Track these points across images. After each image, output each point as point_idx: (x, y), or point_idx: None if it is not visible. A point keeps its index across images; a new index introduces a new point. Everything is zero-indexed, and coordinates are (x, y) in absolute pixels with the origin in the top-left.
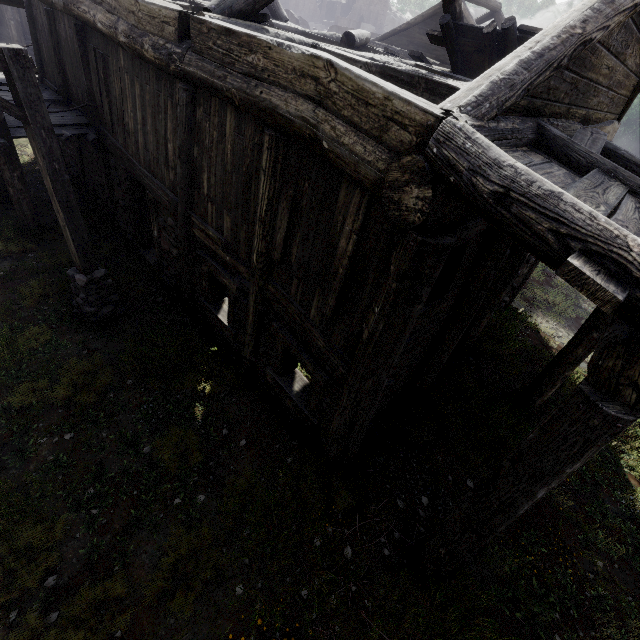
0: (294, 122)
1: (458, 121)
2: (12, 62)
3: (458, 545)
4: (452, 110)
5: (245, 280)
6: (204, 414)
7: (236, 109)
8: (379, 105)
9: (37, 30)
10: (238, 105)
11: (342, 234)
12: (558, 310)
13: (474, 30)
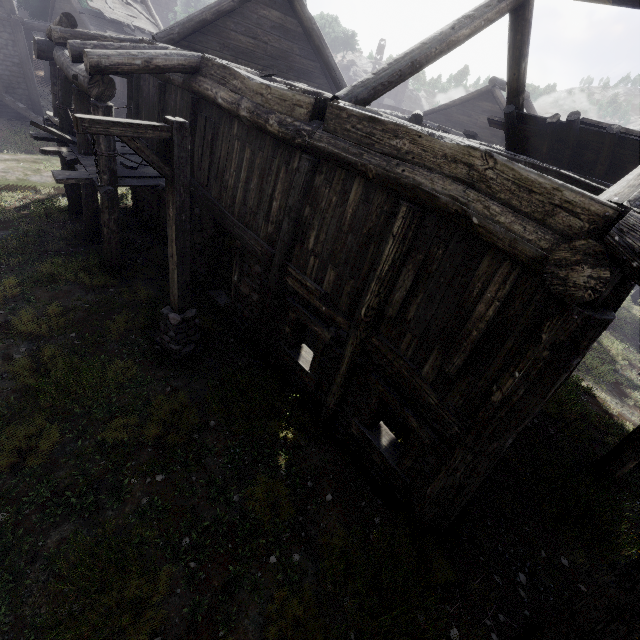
0: (439, 198)
1: (639, 215)
2: (176, 132)
3: (600, 637)
4: (623, 203)
5: (342, 331)
6: (287, 463)
7: (366, 181)
8: (545, 193)
9: (140, 97)
10: (371, 178)
11: (481, 300)
12: (597, 374)
13: (536, 119)
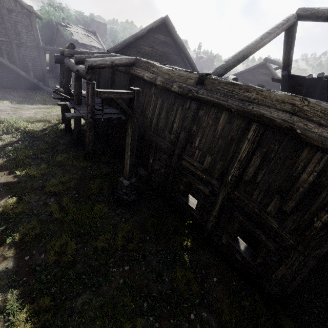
0: (276, 120)
1: None
2: (136, 94)
3: None
4: None
5: (216, 188)
6: (189, 259)
7: (230, 113)
8: None
9: (100, 77)
10: (233, 111)
11: (304, 171)
12: None
13: (299, 77)
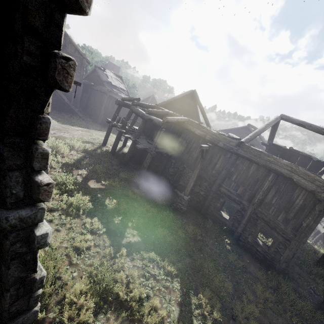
0: (283, 173)
1: None
2: (210, 147)
3: None
4: None
5: (245, 206)
6: (231, 249)
7: (257, 165)
8: (312, 177)
9: None
10: (260, 165)
11: (297, 199)
12: None
13: (278, 146)
